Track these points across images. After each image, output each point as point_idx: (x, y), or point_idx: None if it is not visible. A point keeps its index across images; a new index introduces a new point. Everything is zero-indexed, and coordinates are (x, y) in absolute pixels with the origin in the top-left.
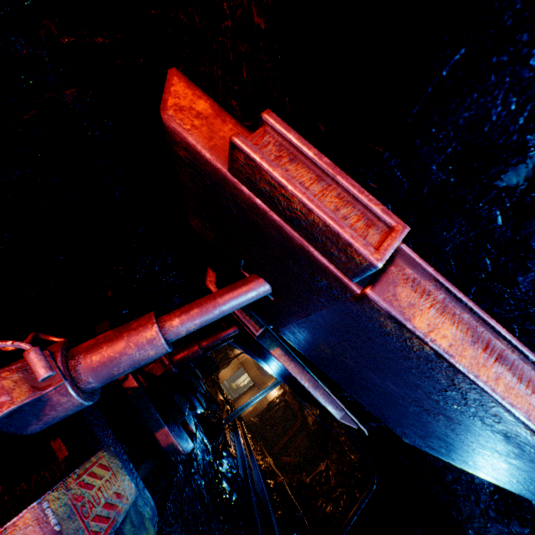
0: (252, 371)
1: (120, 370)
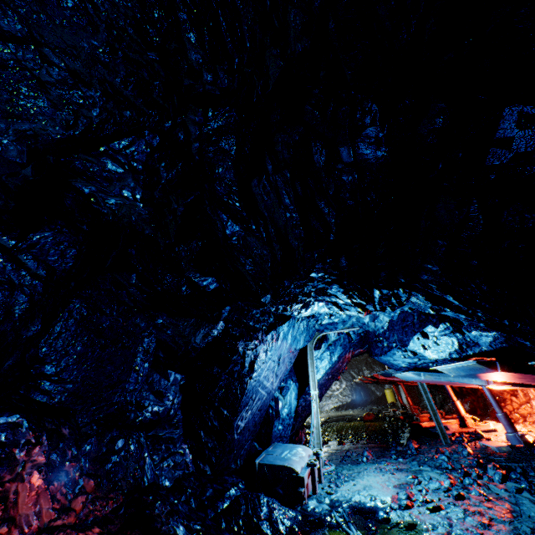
0: None
1: None
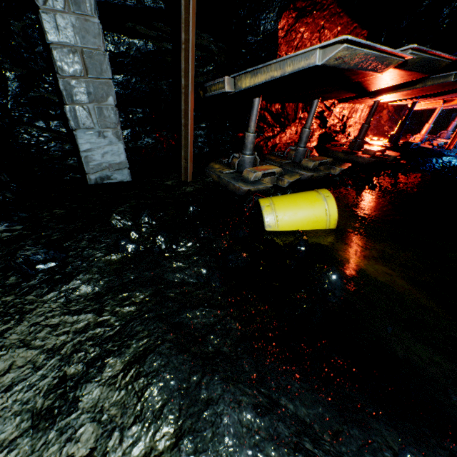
0: None
1: (452, 128)
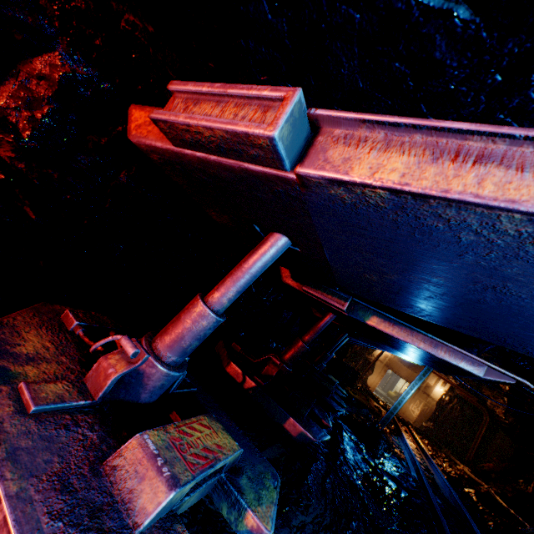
0: (402, 371)
1: (187, 343)
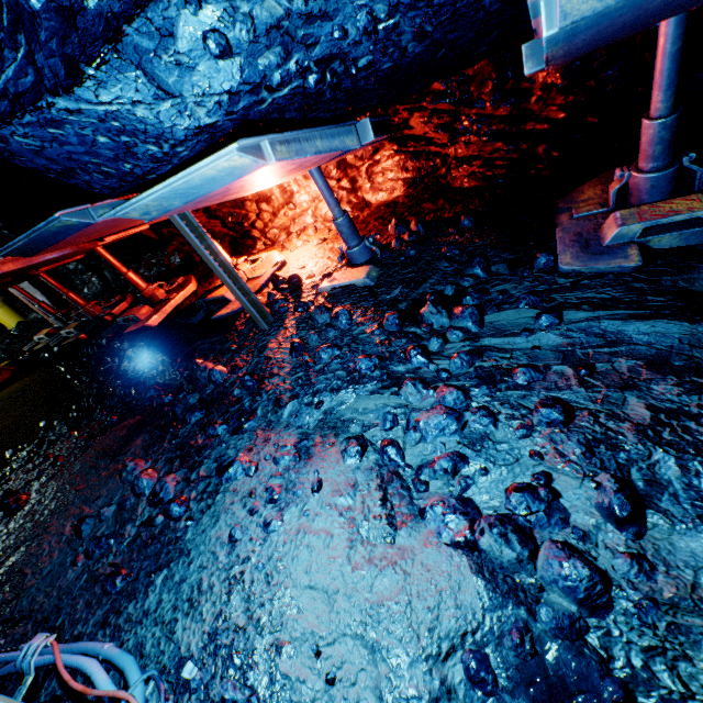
0: None
1: (649, 152)
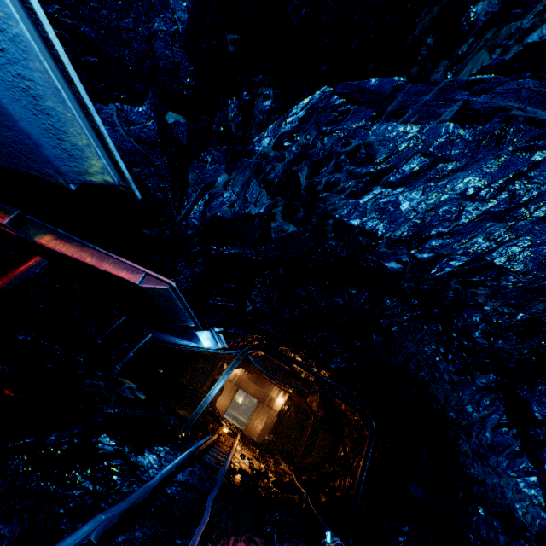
0: (250, 388)
1: None
